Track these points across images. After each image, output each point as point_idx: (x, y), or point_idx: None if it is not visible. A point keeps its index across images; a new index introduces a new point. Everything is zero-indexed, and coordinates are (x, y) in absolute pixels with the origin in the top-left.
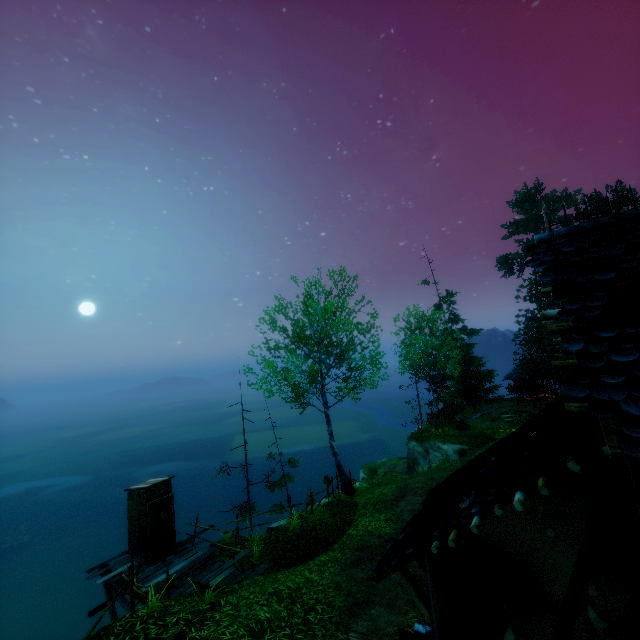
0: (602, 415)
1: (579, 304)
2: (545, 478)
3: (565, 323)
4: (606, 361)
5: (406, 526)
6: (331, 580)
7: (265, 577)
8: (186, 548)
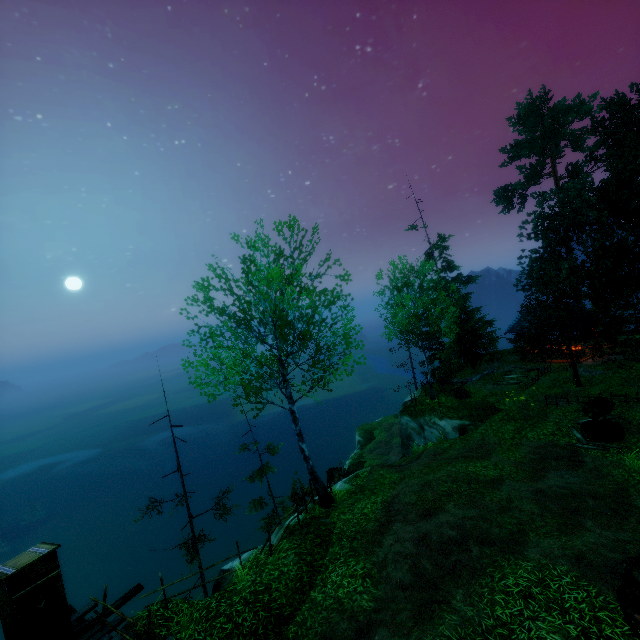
0: None
1: None
2: None
3: None
4: None
5: None
6: None
7: None
8: (94, 633)
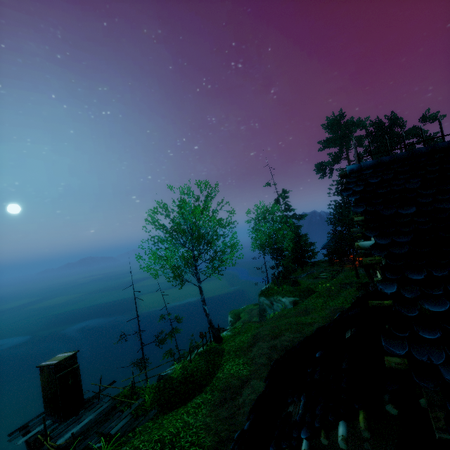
0: (425, 383)
1: (388, 239)
2: (365, 413)
3: (377, 257)
4: (420, 310)
5: (251, 411)
6: (203, 422)
7: (154, 423)
8: (93, 403)
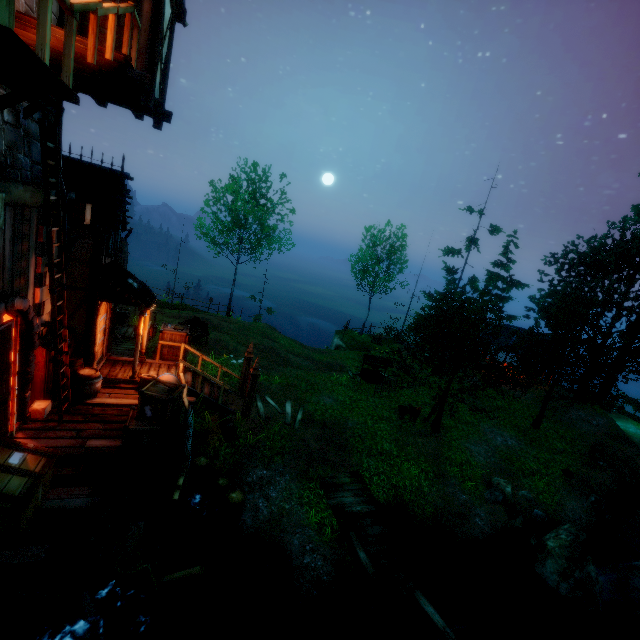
0: None
1: None
2: None
3: None
4: None
5: None
6: None
7: None
8: None
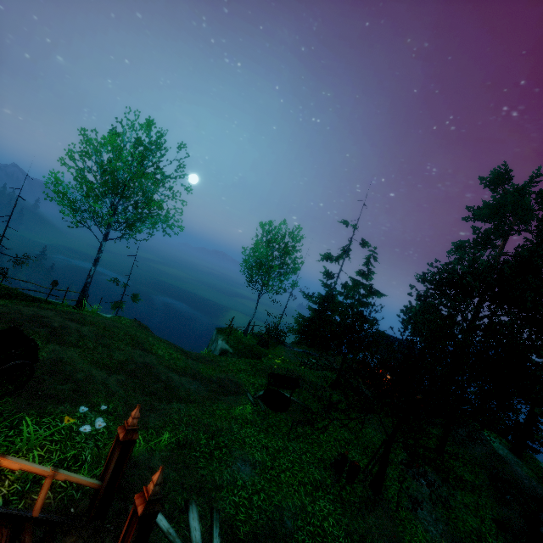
0: None
1: None
2: None
3: None
4: None
5: None
6: None
7: None
8: None
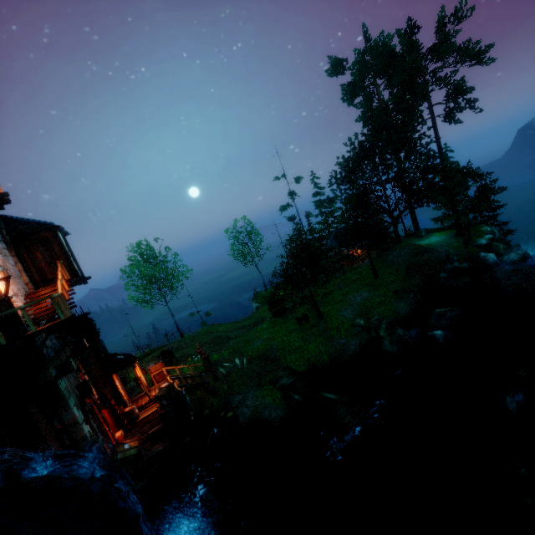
0: None
1: None
2: None
3: None
4: None
5: None
6: None
7: None
8: None
